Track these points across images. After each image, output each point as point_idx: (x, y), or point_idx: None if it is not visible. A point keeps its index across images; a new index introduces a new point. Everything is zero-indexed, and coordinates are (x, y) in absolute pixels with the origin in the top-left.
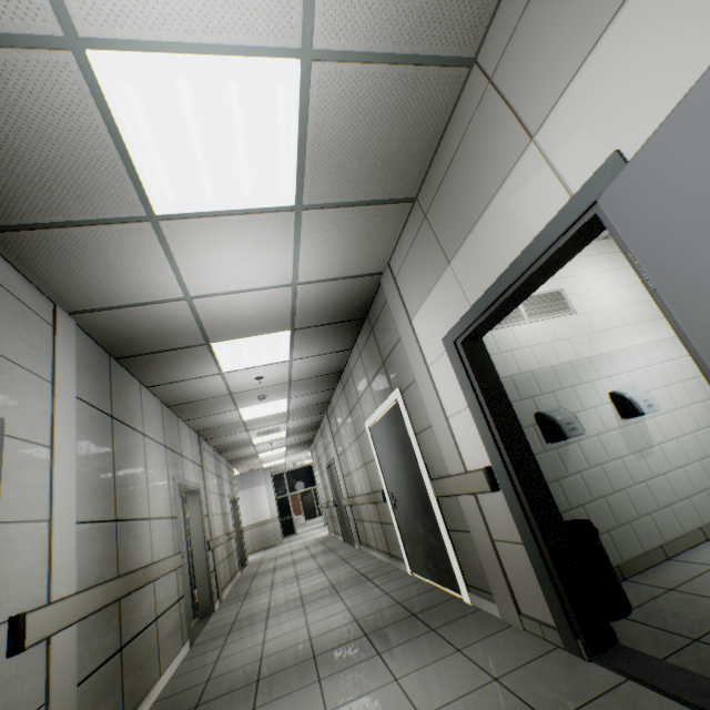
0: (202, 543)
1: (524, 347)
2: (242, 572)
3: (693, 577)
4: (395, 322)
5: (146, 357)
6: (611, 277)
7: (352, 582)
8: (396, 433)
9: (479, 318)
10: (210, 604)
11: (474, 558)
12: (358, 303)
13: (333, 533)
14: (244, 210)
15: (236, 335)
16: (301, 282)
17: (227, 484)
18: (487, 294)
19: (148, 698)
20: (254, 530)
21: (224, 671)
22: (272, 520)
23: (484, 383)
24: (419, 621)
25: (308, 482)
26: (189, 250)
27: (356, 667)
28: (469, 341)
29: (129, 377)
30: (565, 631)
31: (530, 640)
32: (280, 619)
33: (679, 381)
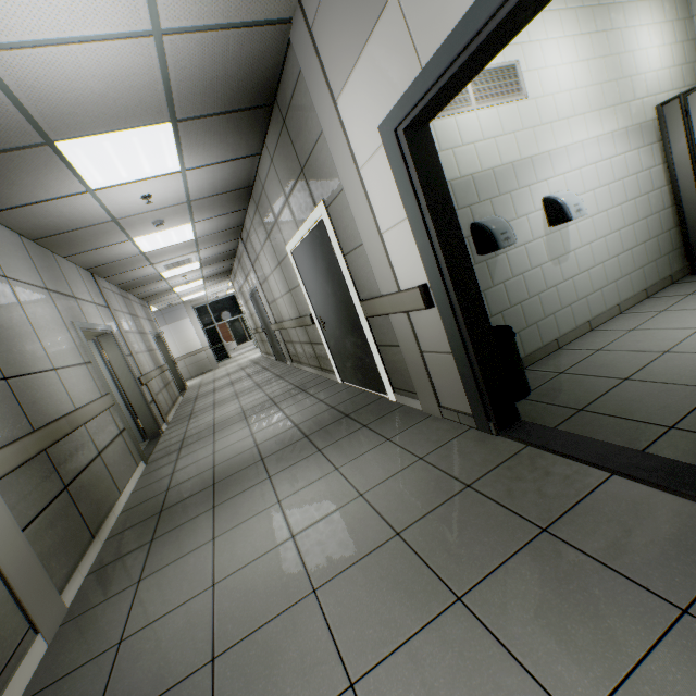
0: (132, 380)
1: (467, 144)
2: (184, 397)
3: (580, 361)
4: (314, 106)
5: None
6: (572, 48)
7: (288, 395)
8: (322, 255)
9: (433, 88)
10: (156, 428)
11: (401, 368)
12: (262, 78)
13: (265, 354)
14: None
15: (90, 129)
16: (166, 29)
17: (146, 322)
18: (450, 42)
19: (112, 513)
20: (188, 360)
21: (182, 481)
22: (204, 350)
23: (428, 187)
24: (353, 421)
25: (234, 311)
26: None
27: (301, 463)
28: (414, 128)
29: None
30: (480, 418)
31: (448, 425)
32: (226, 433)
33: (607, 183)
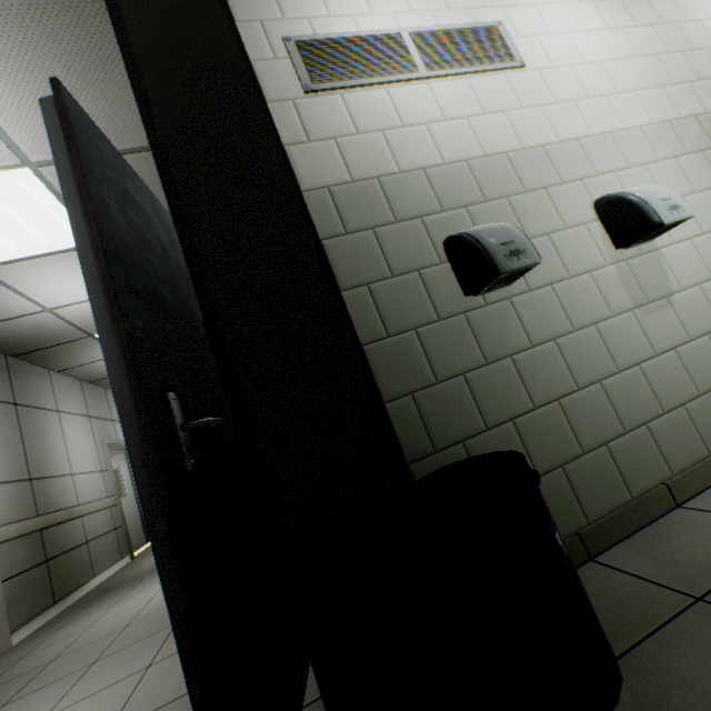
0: None
1: None
2: None
3: None
4: None
5: (41, 352)
6: None
7: None
8: None
9: None
10: None
11: None
12: None
13: None
14: (54, 251)
15: None
16: None
17: None
18: None
19: (80, 590)
20: None
21: (138, 570)
22: None
23: None
24: None
25: None
26: (24, 281)
27: None
28: None
29: (33, 368)
30: None
31: None
32: None
33: None
